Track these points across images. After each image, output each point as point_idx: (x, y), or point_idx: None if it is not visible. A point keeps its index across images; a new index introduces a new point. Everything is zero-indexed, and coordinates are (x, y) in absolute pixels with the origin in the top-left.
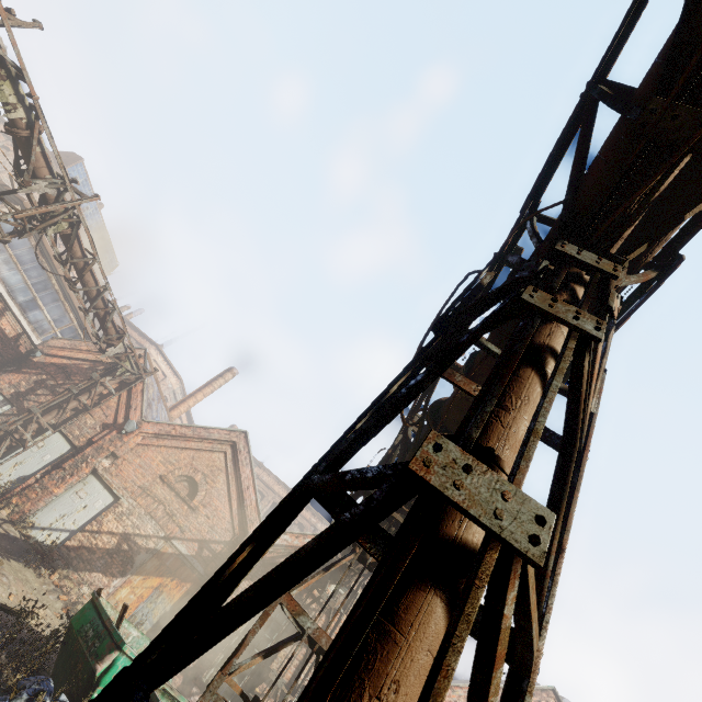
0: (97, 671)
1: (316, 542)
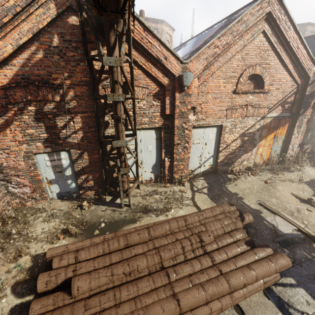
0: None
1: None
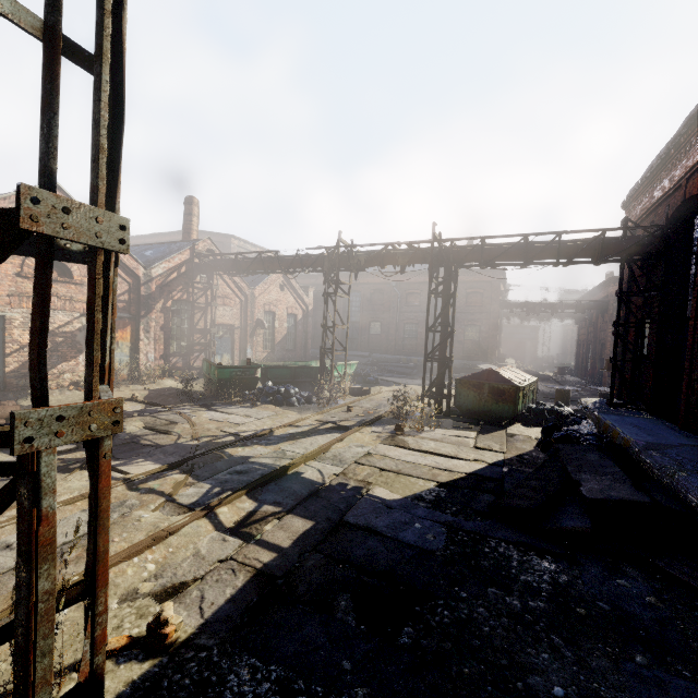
0: (258, 377)
1: (443, 341)
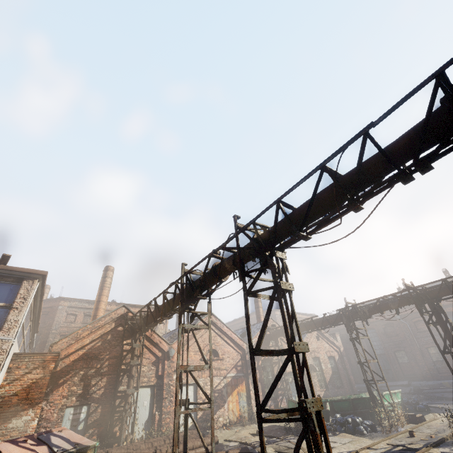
0: (328, 409)
1: None
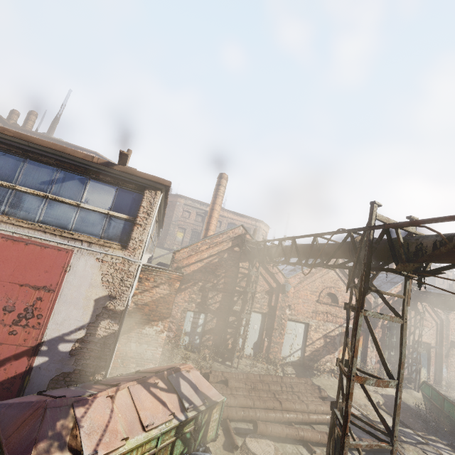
0: None
1: None
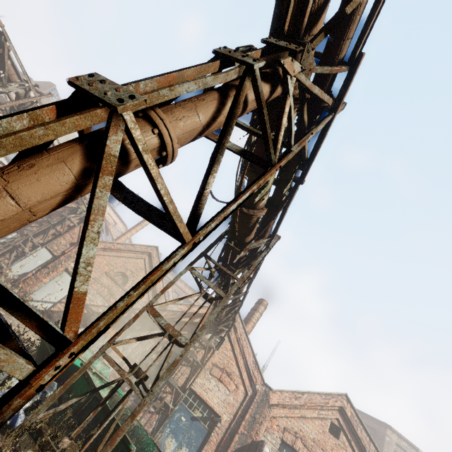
0: None
1: None
